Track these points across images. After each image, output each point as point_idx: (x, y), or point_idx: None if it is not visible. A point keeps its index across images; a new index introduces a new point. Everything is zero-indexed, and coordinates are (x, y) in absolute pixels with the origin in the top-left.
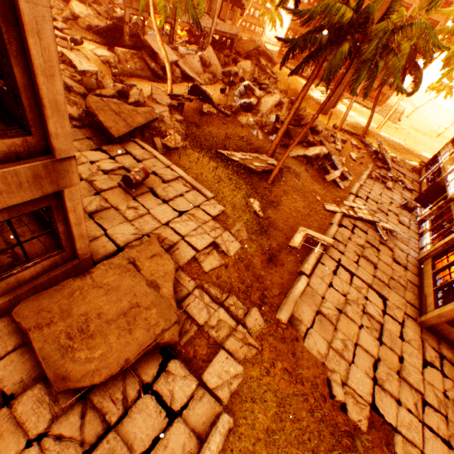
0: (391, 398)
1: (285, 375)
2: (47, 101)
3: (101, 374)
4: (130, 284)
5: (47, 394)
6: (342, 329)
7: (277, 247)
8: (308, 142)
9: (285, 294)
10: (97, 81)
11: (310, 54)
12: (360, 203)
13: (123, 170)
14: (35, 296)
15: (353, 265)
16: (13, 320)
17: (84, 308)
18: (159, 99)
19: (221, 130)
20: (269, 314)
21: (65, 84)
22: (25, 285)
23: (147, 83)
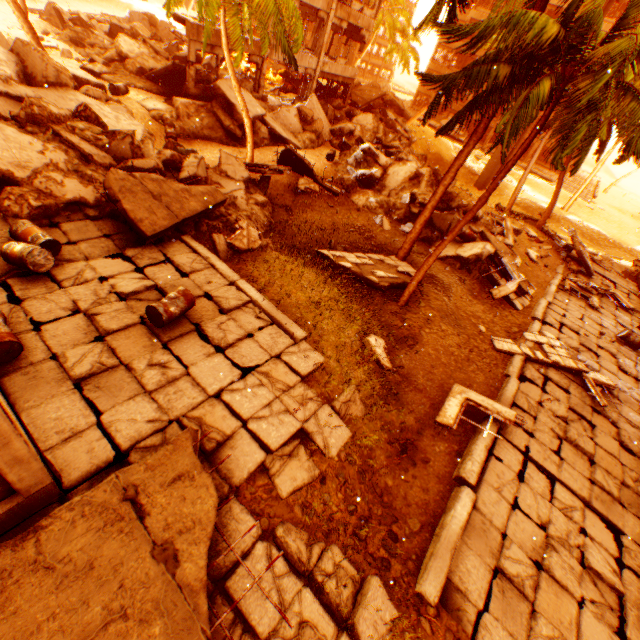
0: None
1: None
2: None
3: None
4: (116, 556)
5: None
6: (547, 611)
7: (416, 424)
8: (462, 236)
9: (432, 527)
10: (133, 147)
11: (473, 101)
12: (551, 336)
13: (155, 291)
14: None
15: (552, 459)
16: None
17: None
18: (230, 171)
19: (326, 216)
20: (403, 583)
21: (81, 151)
22: None
23: (217, 147)
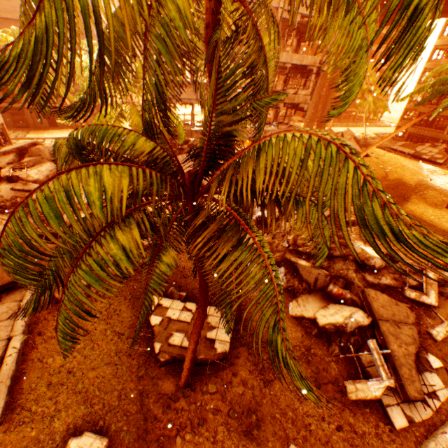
0: None
1: None
2: None
3: None
4: None
5: None
6: None
7: None
8: (329, 293)
9: None
10: None
11: None
12: None
13: None
14: None
15: None
16: None
17: None
18: None
19: None
20: None
21: None
22: None
23: None
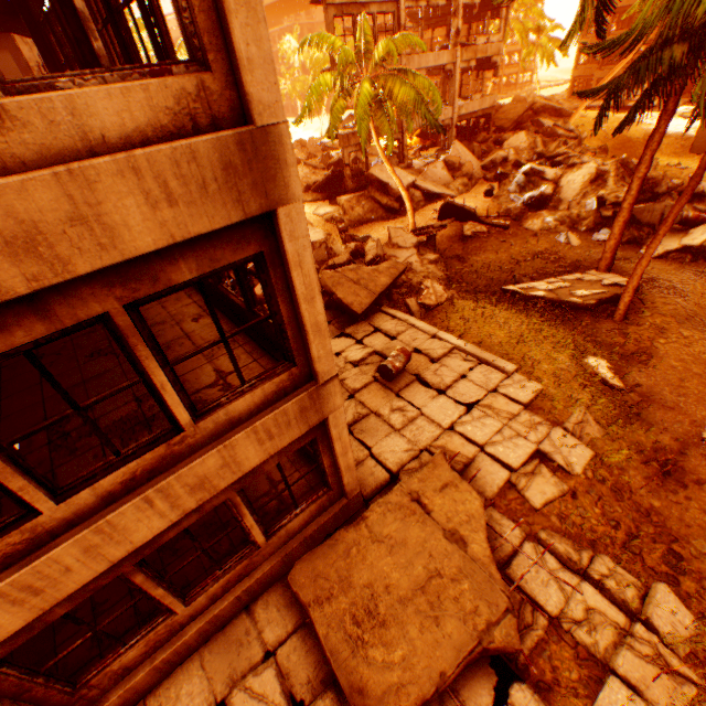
0: None
1: None
2: (309, 326)
3: (408, 694)
4: (419, 536)
5: None
6: None
7: (674, 443)
8: (683, 222)
9: None
10: (327, 250)
11: (650, 87)
12: None
13: (375, 356)
14: (307, 554)
15: None
16: (287, 587)
17: (365, 574)
18: (400, 242)
19: (500, 253)
20: (700, 599)
21: None
22: (294, 537)
23: (380, 225)
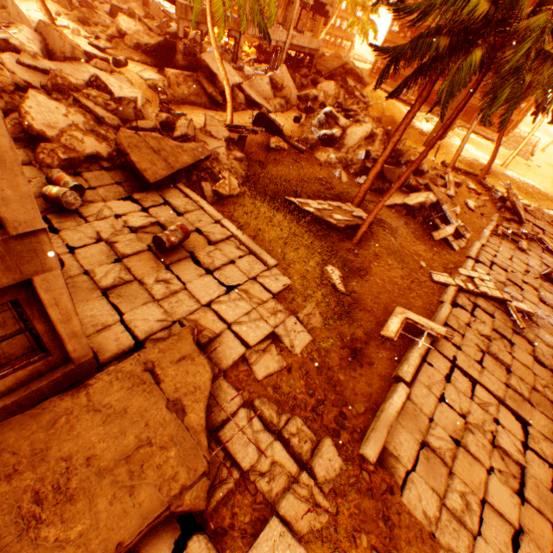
0: None
1: None
2: None
3: None
4: (142, 406)
5: None
6: (462, 474)
7: (364, 336)
8: (409, 187)
9: (374, 411)
10: (135, 111)
11: (419, 68)
12: (482, 272)
13: (157, 227)
14: None
15: (475, 367)
16: None
17: (67, 446)
18: (214, 132)
19: (293, 170)
20: (349, 446)
21: (95, 114)
22: None
23: (202, 111)
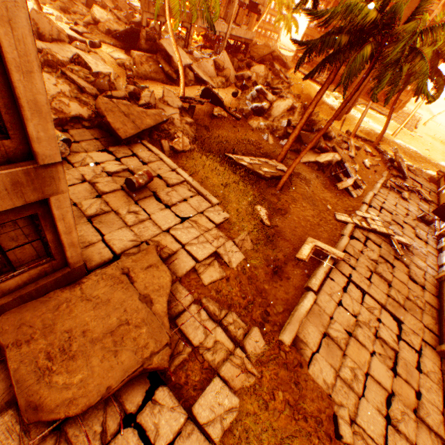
0: (406, 442)
1: (286, 409)
2: (25, 101)
3: (78, 404)
4: (121, 298)
5: (18, 423)
6: (352, 355)
7: (283, 258)
8: (320, 148)
9: (290, 311)
10: (109, 83)
11: (327, 58)
12: (373, 214)
13: (128, 172)
14: (19, 307)
15: (365, 282)
16: None
17: (68, 323)
18: (170, 101)
19: (231, 133)
20: (271, 334)
21: (78, 84)
22: (10, 294)
23: (160, 85)
